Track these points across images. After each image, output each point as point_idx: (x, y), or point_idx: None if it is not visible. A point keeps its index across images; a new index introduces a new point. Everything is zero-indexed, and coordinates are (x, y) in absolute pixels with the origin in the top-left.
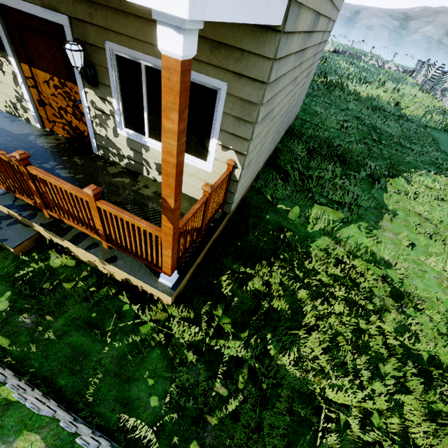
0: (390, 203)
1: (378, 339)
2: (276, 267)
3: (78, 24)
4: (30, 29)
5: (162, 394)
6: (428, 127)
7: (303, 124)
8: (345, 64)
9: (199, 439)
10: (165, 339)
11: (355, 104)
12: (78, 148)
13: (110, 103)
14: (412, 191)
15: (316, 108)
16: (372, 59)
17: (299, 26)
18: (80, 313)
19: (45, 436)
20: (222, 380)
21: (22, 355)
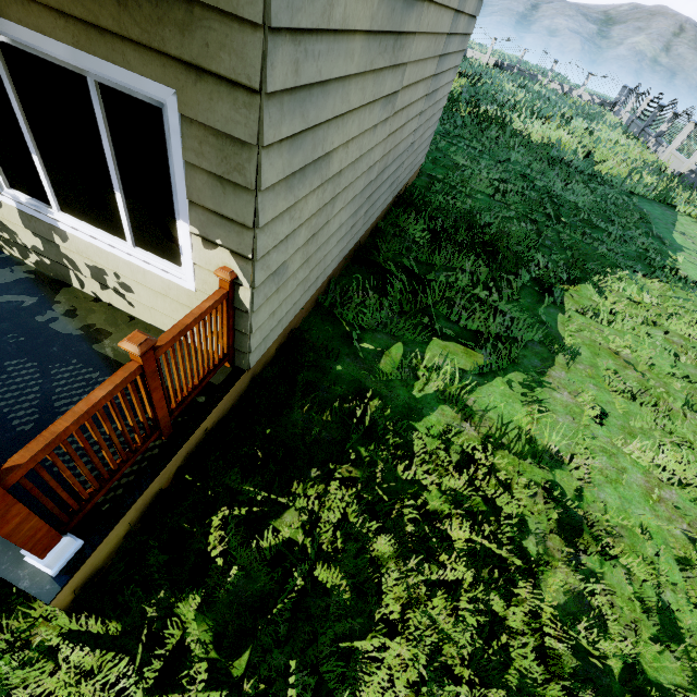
0: (567, 332)
1: (528, 636)
2: (334, 484)
3: None
4: None
5: None
6: (635, 195)
7: (431, 184)
8: (511, 86)
9: None
10: None
11: (521, 153)
12: None
13: None
14: (606, 308)
15: (456, 157)
16: (554, 80)
17: None
18: None
19: None
20: None
21: None
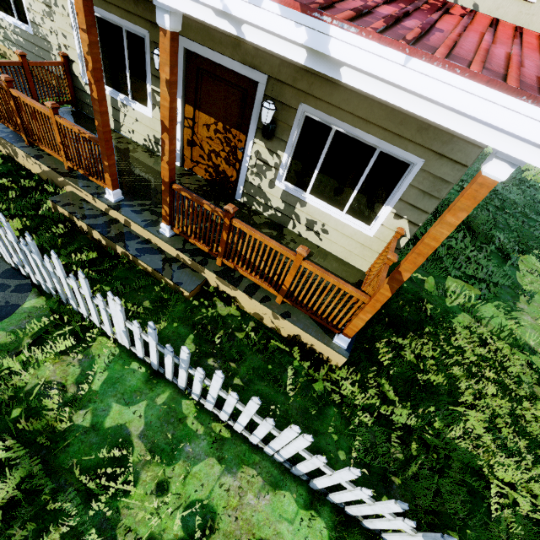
0: (524, 283)
1: (532, 426)
2: (426, 340)
3: (275, 84)
4: (213, 77)
5: (347, 450)
6: None
7: None
8: None
9: (388, 495)
10: (338, 399)
11: None
12: (220, 192)
13: (278, 157)
14: None
15: None
16: None
17: None
18: (258, 364)
19: (260, 472)
20: (398, 444)
21: (221, 396)
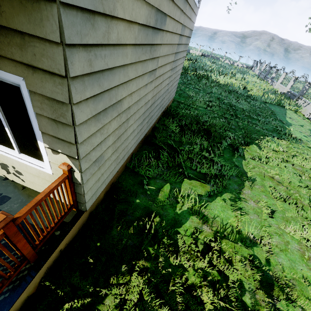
0: (248, 169)
1: None
2: (134, 276)
3: None
4: None
5: None
6: (267, 103)
7: (178, 105)
8: (209, 62)
9: None
10: None
11: (217, 89)
12: None
13: None
14: (264, 155)
15: (188, 92)
16: (226, 59)
17: (119, 11)
18: None
19: None
20: None
21: None
